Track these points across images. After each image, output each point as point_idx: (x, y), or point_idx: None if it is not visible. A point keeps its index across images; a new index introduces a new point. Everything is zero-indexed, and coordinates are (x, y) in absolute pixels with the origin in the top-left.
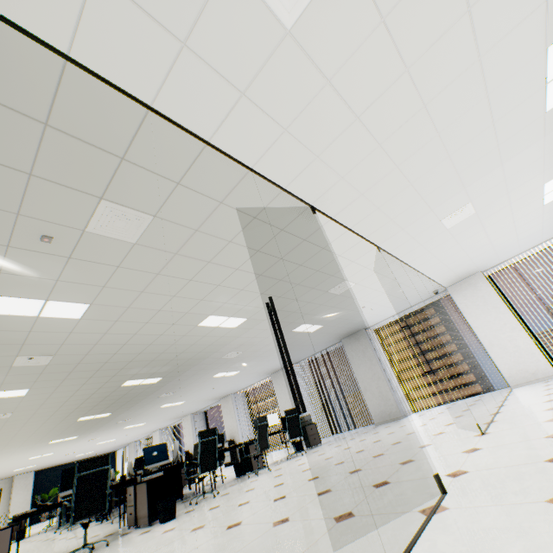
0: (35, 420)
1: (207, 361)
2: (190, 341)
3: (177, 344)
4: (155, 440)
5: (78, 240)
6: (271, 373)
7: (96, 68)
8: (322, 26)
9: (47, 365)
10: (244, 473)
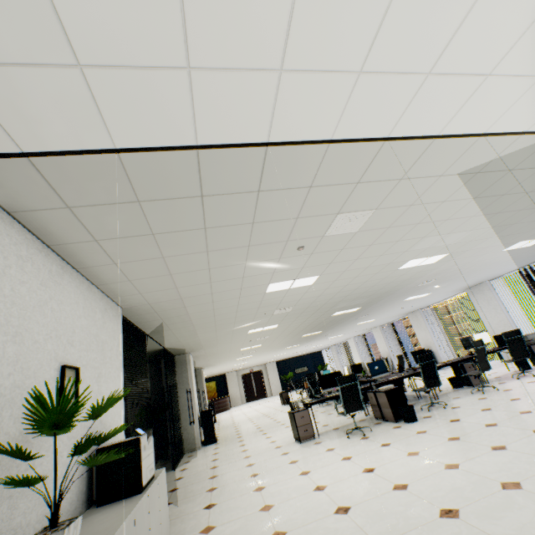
0: (279, 338)
1: (400, 291)
2: (388, 281)
3: (377, 285)
4: (350, 345)
5: (318, 243)
6: (466, 289)
7: (348, 136)
8: None
9: (289, 311)
10: (460, 386)
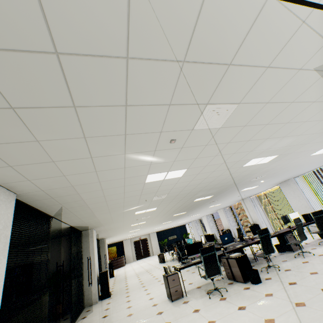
0: (157, 217)
1: (240, 184)
2: (234, 176)
3: (226, 178)
4: (204, 221)
5: (187, 136)
6: (278, 183)
7: None
8: None
9: (164, 198)
10: (284, 251)
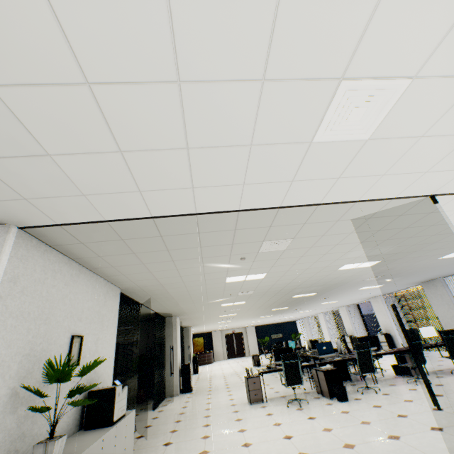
0: (250, 310)
1: (350, 283)
2: (333, 276)
3: (323, 279)
4: (320, 319)
5: (256, 255)
6: (421, 282)
7: (251, 207)
8: (401, 120)
9: (251, 293)
10: (402, 374)
